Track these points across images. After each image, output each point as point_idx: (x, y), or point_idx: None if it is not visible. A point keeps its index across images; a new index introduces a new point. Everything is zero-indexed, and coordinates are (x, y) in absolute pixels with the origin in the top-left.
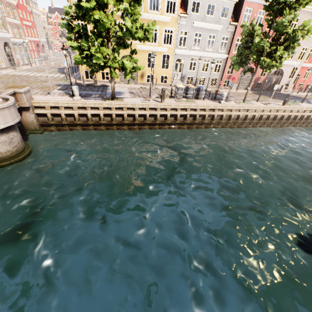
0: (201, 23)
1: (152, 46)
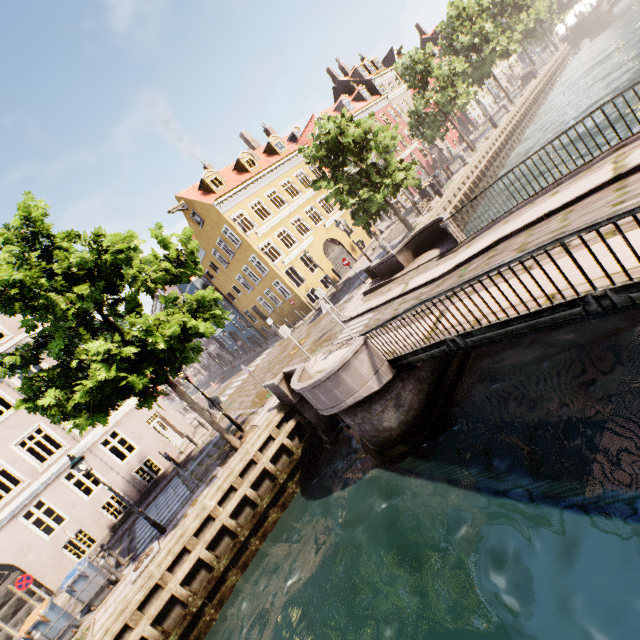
0: None
1: (334, 214)
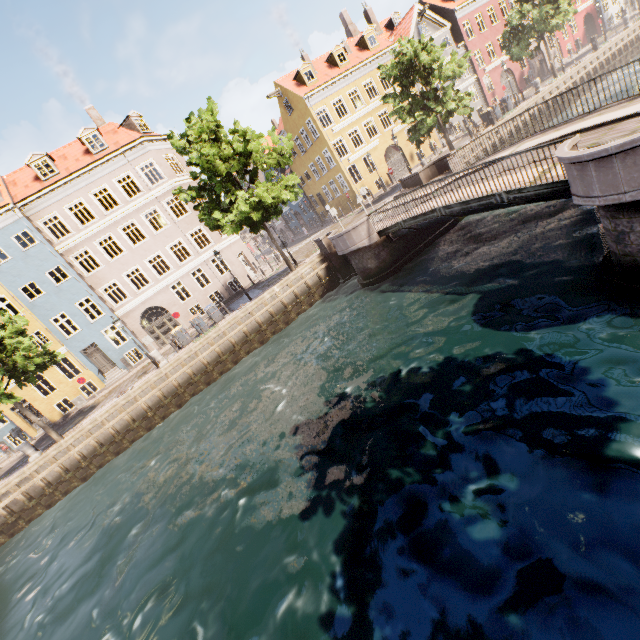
0: None
1: None
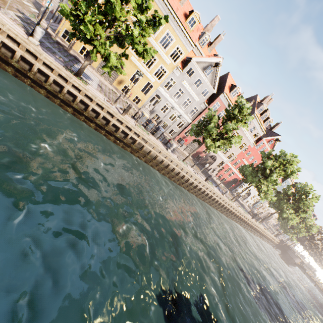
0: (187, 85)
1: (144, 68)
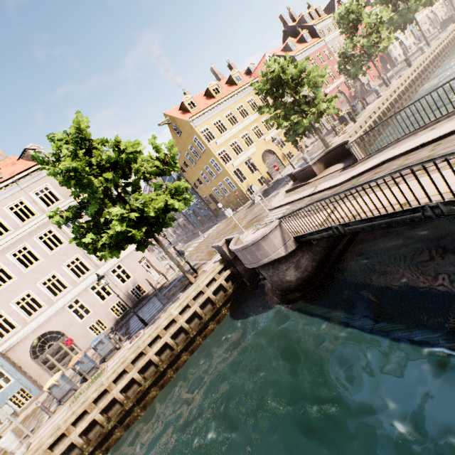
0: None
1: (272, 131)
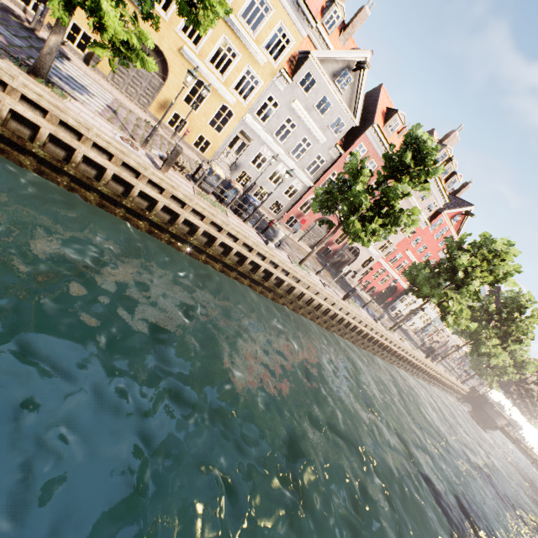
0: (303, 111)
1: (213, 73)
